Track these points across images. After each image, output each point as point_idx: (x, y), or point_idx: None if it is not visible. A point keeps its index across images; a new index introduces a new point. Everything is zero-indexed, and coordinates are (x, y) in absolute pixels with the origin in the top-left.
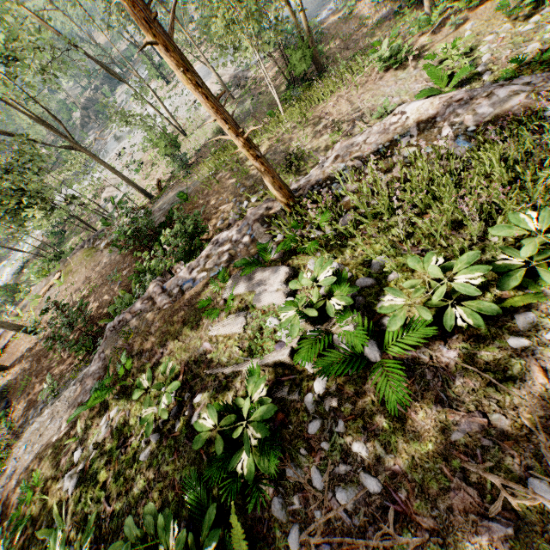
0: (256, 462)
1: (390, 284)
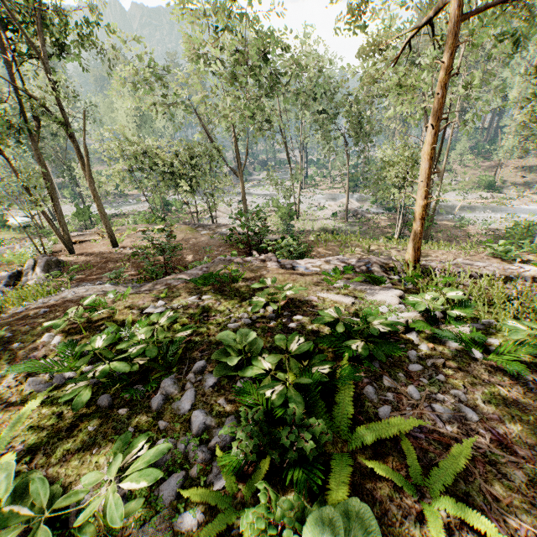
0: (371, 349)
1: (497, 334)
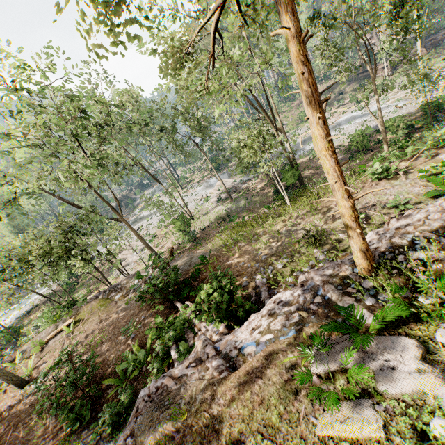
0: None
1: None
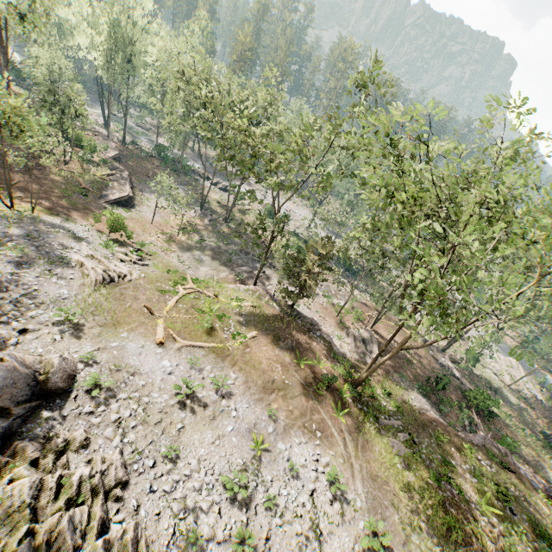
0: None
1: None
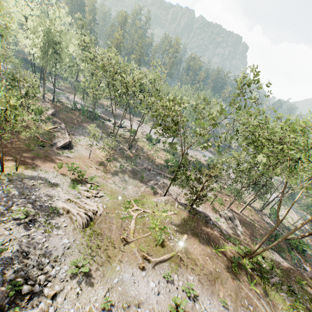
0: None
1: None
